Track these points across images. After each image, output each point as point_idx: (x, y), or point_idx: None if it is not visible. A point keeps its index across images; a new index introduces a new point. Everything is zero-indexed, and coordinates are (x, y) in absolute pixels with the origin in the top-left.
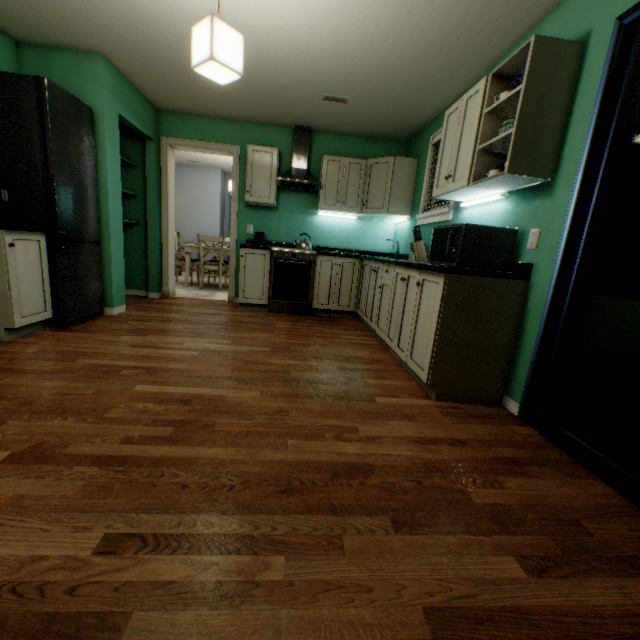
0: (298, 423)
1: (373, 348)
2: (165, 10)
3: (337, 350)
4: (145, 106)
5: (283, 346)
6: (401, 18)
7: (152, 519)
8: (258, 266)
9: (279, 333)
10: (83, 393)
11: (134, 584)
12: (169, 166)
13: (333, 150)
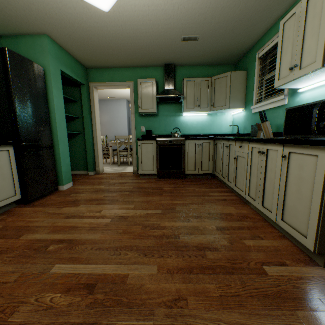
0: (200, 323)
1: (235, 203)
2: None
3: (210, 207)
4: (78, 66)
5: (170, 207)
6: None
7: None
8: (149, 150)
9: (166, 195)
10: (6, 280)
11: None
12: (95, 98)
13: (189, 75)
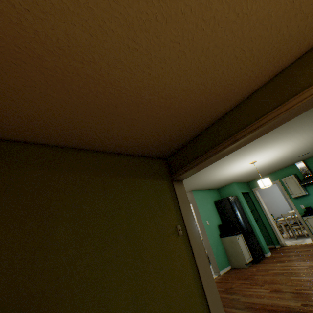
0: None
1: None
2: (245, 172)
3: None
4: (244, 184)
5: None
6: (305, 142)
7: (311, 302)
8: None
9: None
10: (276, 279)
11: (312, 310)
12: (258, 196)
13: None
